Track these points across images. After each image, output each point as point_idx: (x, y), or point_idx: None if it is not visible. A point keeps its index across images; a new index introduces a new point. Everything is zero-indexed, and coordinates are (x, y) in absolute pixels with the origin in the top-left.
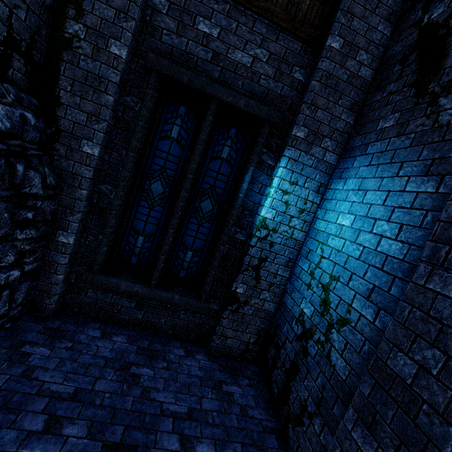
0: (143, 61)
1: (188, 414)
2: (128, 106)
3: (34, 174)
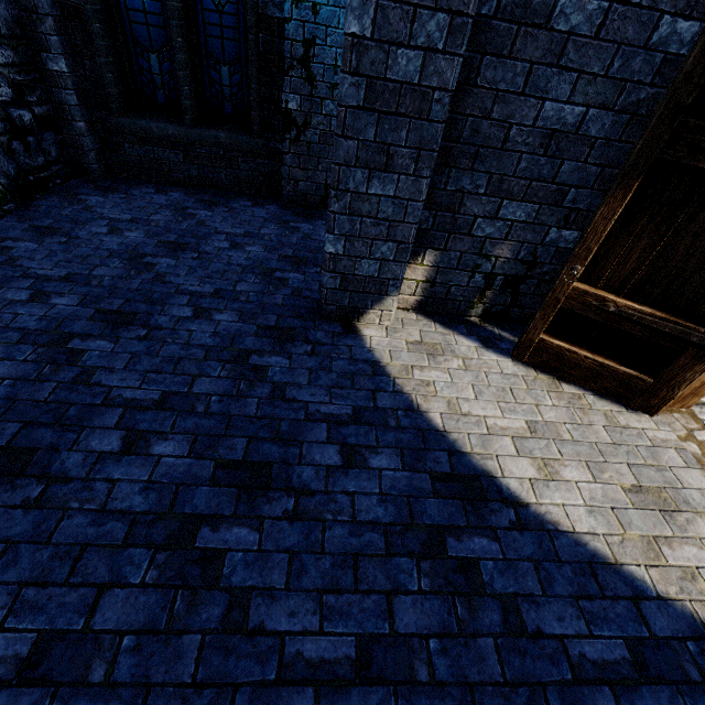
0: None
1: (243, 234)
2: None
3: None
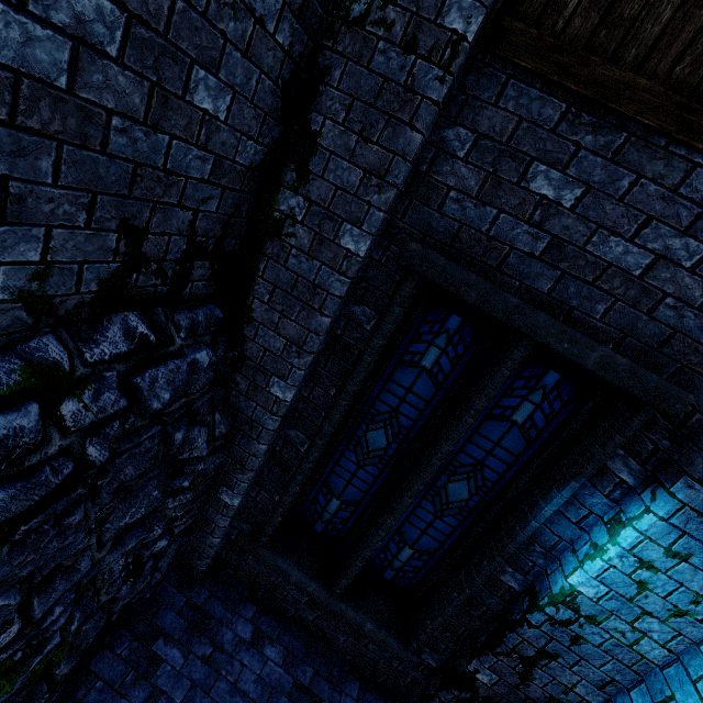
0: (397, 247)
1: None
2: (355, 320)
3: (198, 431)
